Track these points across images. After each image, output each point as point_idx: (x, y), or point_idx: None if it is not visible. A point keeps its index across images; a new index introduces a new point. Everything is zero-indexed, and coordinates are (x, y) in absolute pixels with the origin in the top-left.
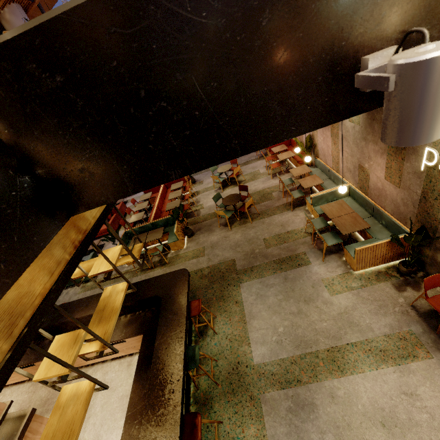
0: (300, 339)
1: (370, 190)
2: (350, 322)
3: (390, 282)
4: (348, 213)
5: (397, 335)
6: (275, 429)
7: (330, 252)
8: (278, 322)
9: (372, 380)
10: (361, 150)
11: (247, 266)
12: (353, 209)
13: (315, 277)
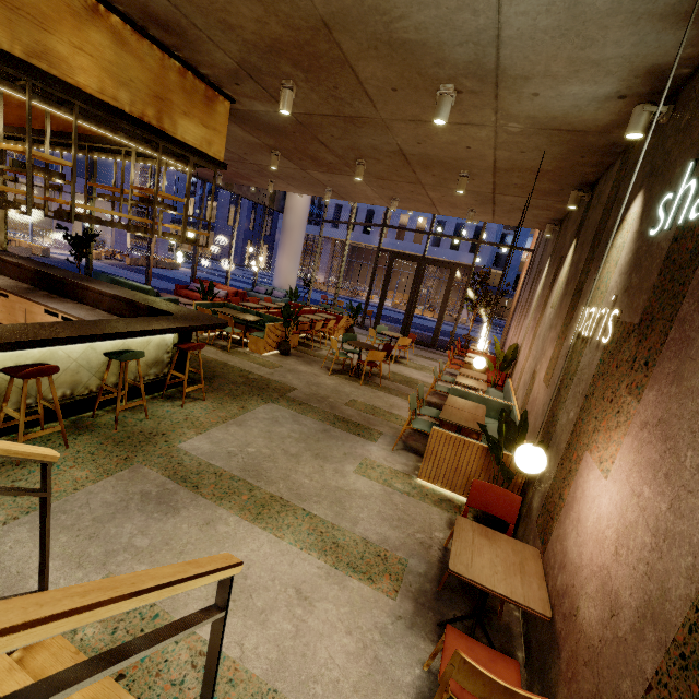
0: (257, 469)
1: (526, 407)
2: (339, 501)
3: (451, 515)
4: (474, 413)
5: (379, 549)
6: (103, 491)
7: (413, 451)
8: (258, 444)
9: (279, 551)
10: (543, 346)
11: (301, 399)
12: (493, 430)
13: (362, 451)
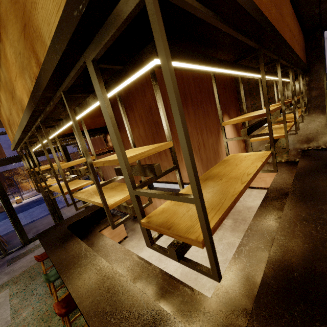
0: None
1: None
2: None
3: None
4: None
5: None
6: None
7: None
8: None
9: None
10: None
11: None
12: None
13: None
